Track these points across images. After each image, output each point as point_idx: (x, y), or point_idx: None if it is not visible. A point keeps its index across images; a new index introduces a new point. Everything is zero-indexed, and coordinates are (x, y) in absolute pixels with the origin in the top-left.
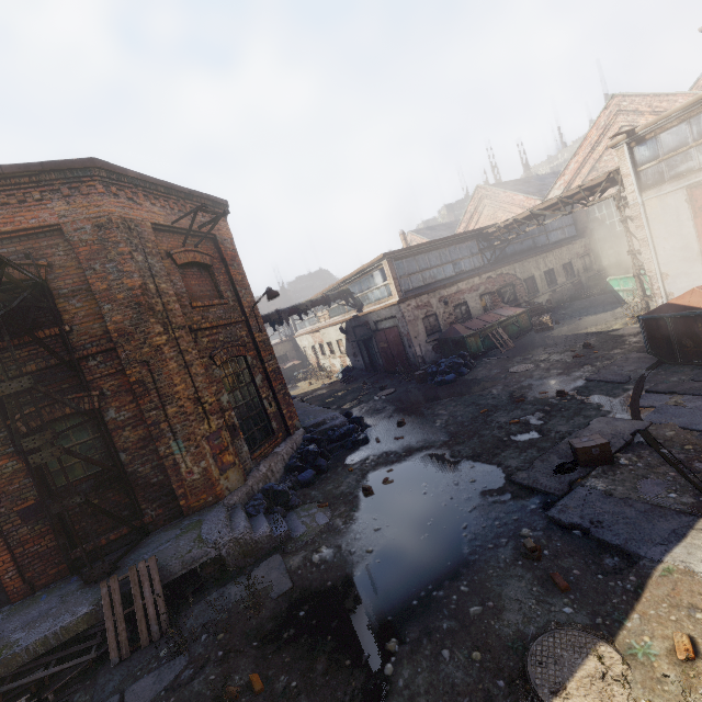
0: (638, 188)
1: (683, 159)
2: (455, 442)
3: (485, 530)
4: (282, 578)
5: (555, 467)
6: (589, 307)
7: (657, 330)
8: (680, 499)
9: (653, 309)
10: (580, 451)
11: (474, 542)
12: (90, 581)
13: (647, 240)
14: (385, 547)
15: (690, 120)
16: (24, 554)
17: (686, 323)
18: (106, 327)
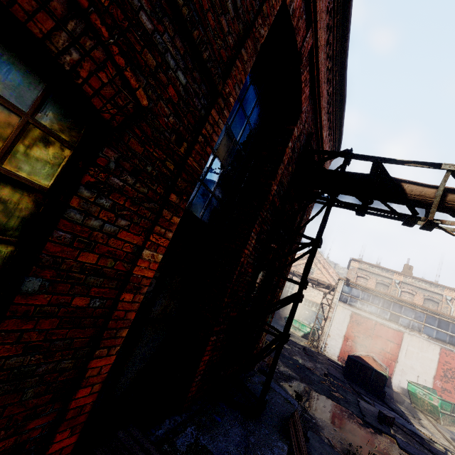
0: (339, 298)
1: (355, 301)
2: (307, 382)
3: (385, 447)
4: (335, 452)
5: (376, 421)
6: (273, 321)
7: (352, 364)
8: (429, 453)
9: (354, 355)
10: (388, 417)
11: (389, 453)
12: (259, 415)
13: (331, 318)
14: (355, 444)
15: (363, 291)
16: (209, 360)
17: (365, 368)
18: (297, 225)
